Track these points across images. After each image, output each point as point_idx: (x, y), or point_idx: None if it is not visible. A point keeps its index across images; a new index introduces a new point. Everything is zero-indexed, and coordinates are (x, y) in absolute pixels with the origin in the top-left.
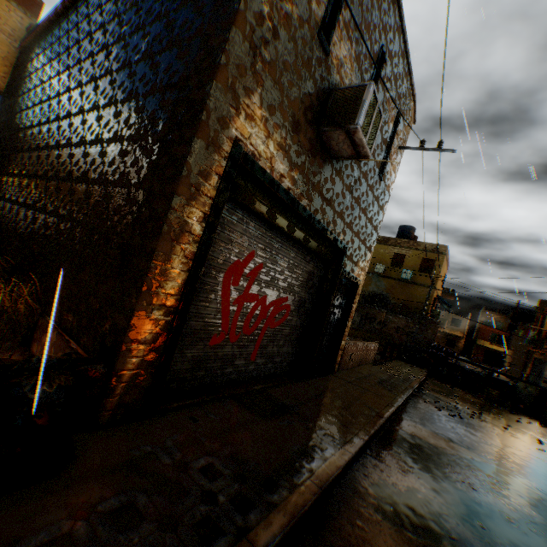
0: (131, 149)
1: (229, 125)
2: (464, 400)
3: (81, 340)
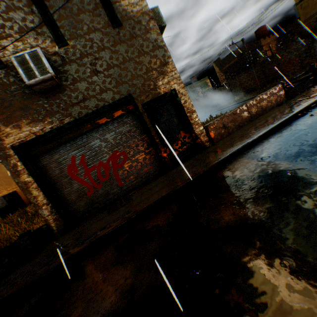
0: None
1: (6, 146)
2: None
3: None
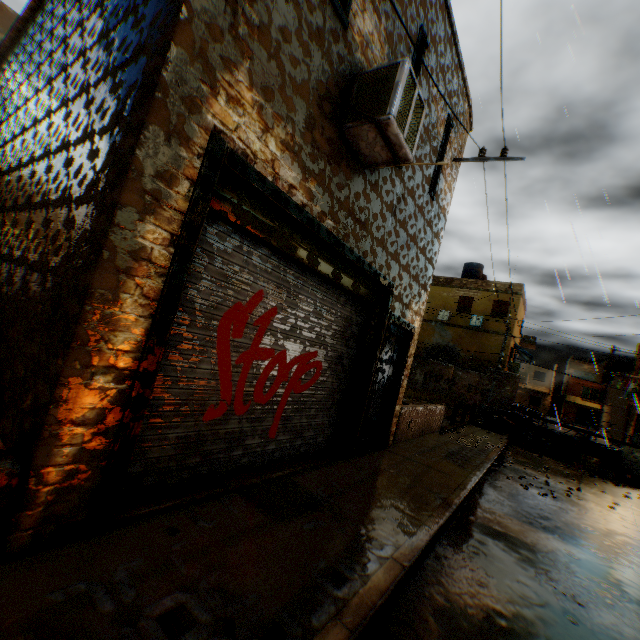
0: (77, 155)
1: (202, 109)
2: (556, 472)
3: (2, 424)
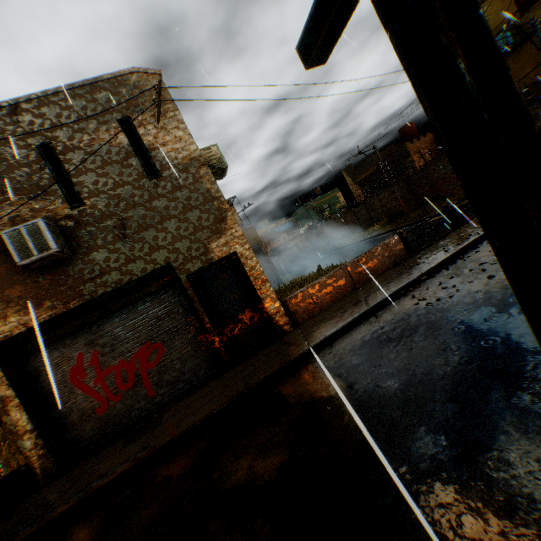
0: None
1: None
2: None
3: None
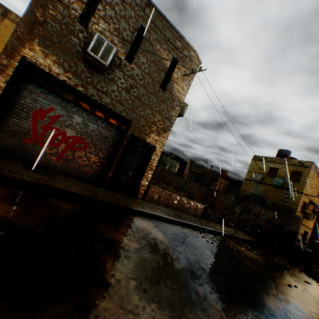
0: None
1: (20, 51)
2: (264, 256)
3: None
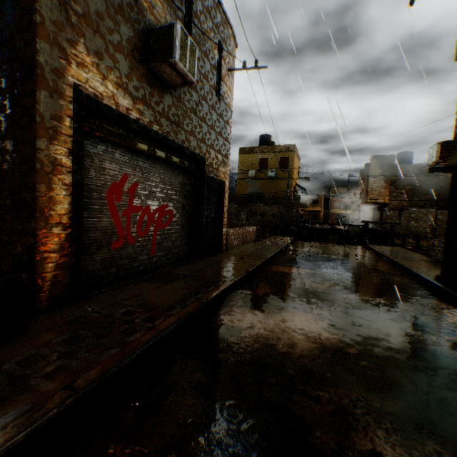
0: None
1: (65, 74)
2: (316, 247)
3: (3, 267)
